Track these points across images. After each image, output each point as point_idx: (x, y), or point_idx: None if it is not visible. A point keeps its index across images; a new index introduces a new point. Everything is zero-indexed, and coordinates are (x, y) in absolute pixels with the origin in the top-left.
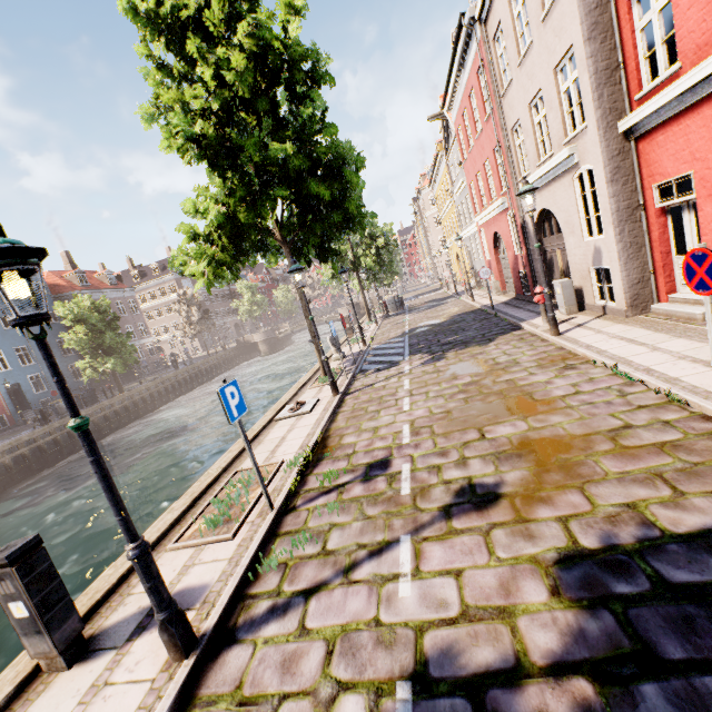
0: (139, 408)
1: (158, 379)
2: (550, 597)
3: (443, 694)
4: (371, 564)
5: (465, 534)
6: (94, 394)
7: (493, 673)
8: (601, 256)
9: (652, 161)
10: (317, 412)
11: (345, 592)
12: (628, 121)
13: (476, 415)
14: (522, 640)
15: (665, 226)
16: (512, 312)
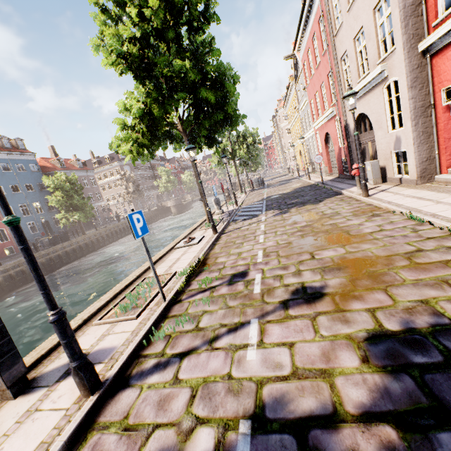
0: (95, 245)
1: (107, 227)
2: (361, 364)
3: (275, 431)
4: (228, 337)
5: (297, 319)
6: (67, 235)
7: (315, 417)
8: (400, 142)
9: (442, 71)
10: (202, 243)
11: (208, 355)
12: (426, 42)
13: (309, 244)
14: (338, 394)
15: (449, 119)
16: (336, 184)
